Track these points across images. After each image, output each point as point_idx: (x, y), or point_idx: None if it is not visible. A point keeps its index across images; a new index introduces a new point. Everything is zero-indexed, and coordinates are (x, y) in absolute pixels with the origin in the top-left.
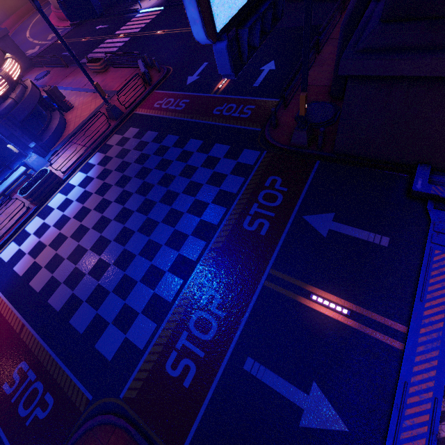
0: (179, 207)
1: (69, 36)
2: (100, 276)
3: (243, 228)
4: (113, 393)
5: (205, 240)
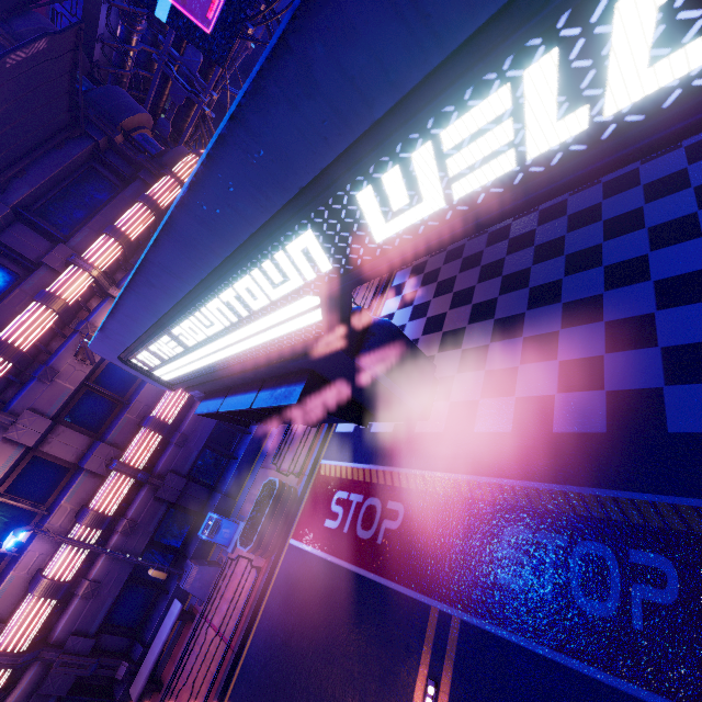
0: (621, 210)
1: None
2: (552, 353)
3: None
4: None
5: None
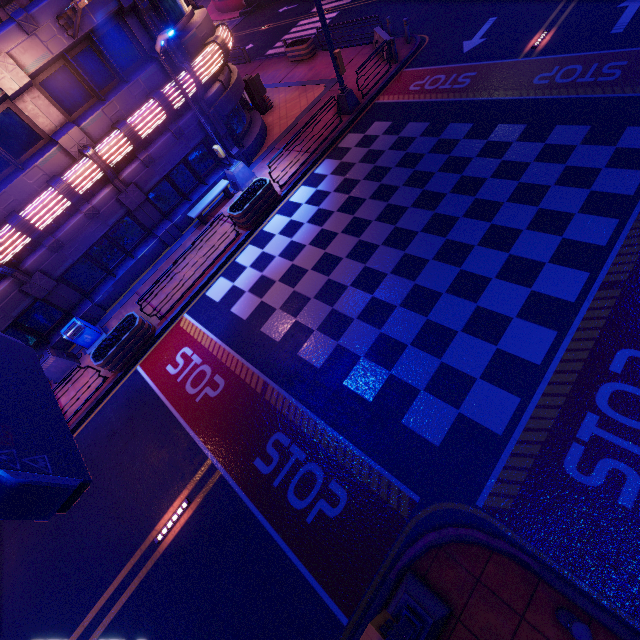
0: (509, 222)
1: (240, 28)
2: (381, 322)
3: None
4: (461, 497)
5: (586, 270)
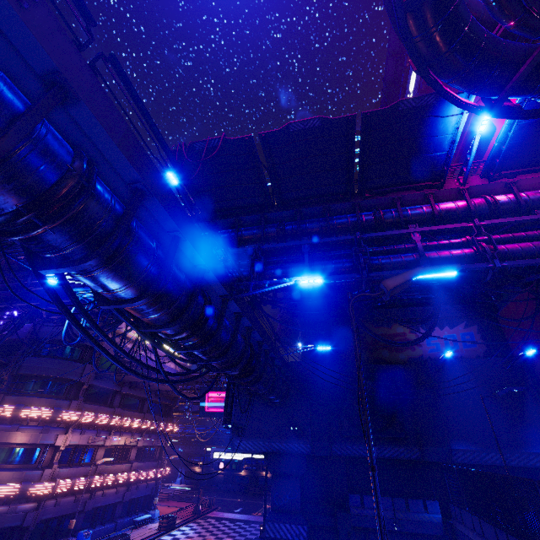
0: None
1: None
2: None
3: None
4: None
5: None
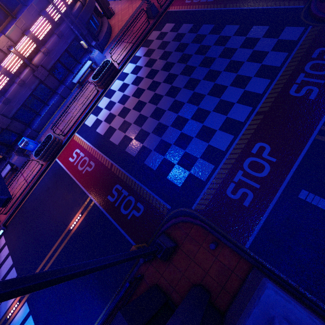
0: (222, 82)
1: None
2: (161, 134)
3: (289, 95)
4: (186, 206)
5: (251, 106)
